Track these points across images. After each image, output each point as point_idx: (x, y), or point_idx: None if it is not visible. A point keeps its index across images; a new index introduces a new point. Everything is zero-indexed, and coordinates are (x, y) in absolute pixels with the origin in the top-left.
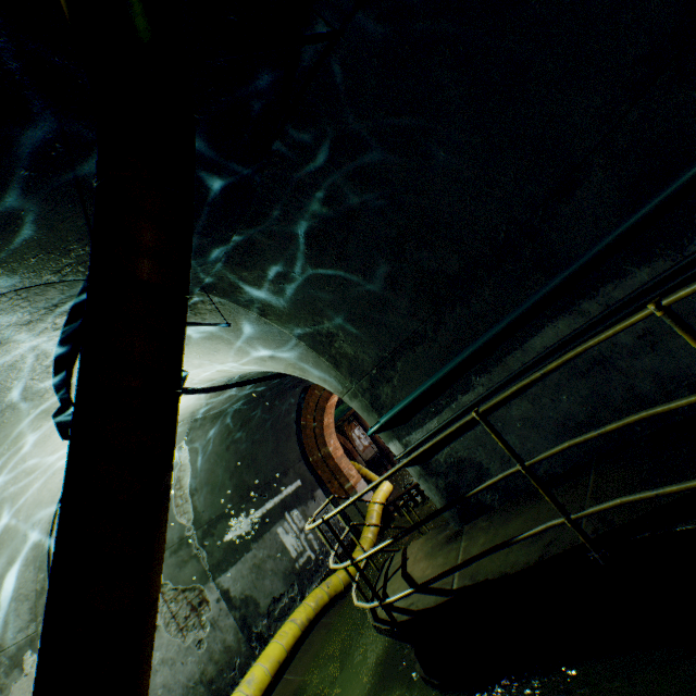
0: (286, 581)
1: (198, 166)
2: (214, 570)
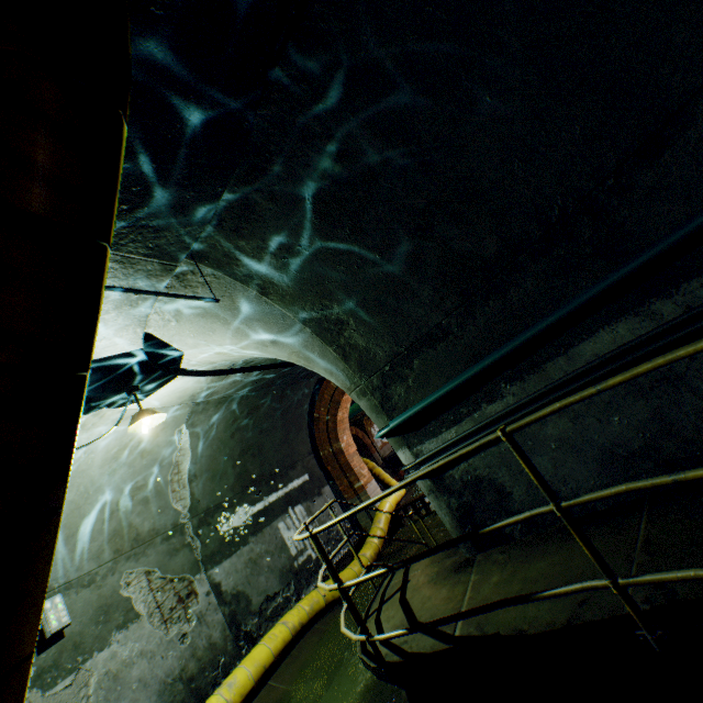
0: (282, 579)
1: (166, 89)
2: (207, 561)
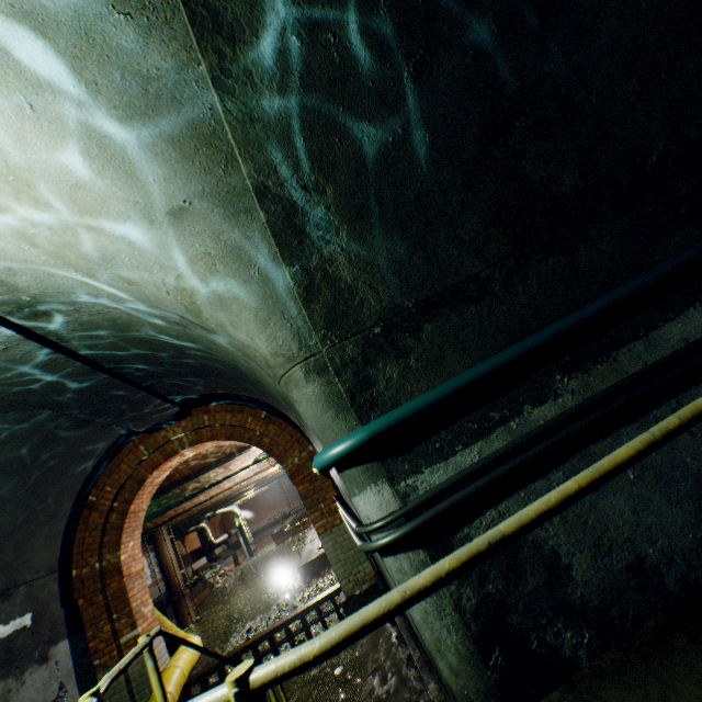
0: None
1: None
2: None
